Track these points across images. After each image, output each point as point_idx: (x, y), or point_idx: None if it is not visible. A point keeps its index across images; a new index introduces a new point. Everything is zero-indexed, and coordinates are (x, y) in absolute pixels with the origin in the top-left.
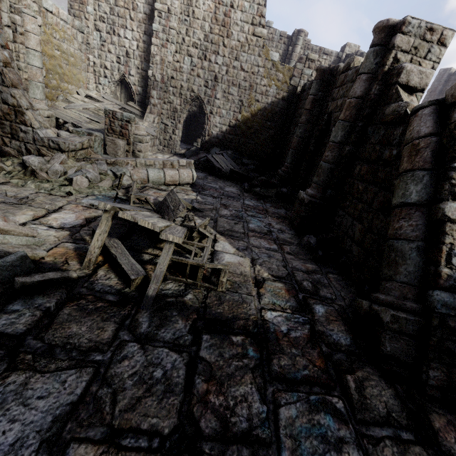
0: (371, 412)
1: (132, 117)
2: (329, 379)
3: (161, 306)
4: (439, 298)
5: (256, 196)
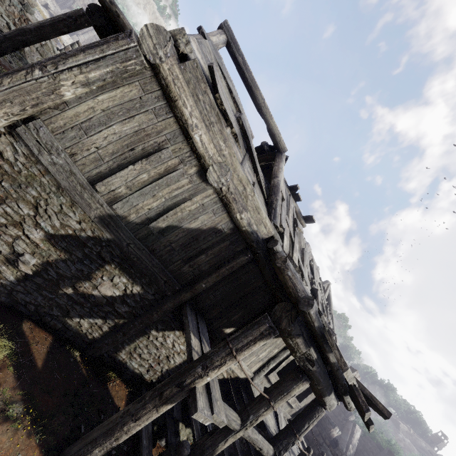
0: None
1: None
2: None
3: None
4: None
5: None
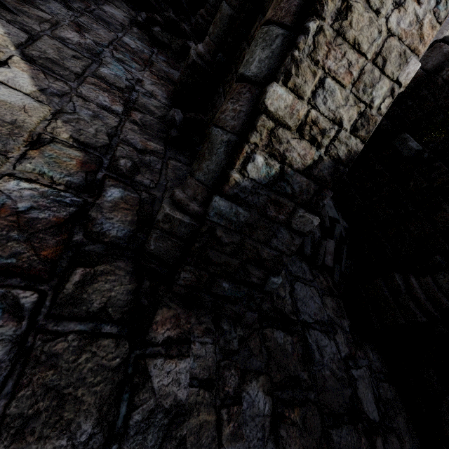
0: (78, 307)
1: None
2: (45, 271)
3: None
4: (215, 206)
5: (153, 39)
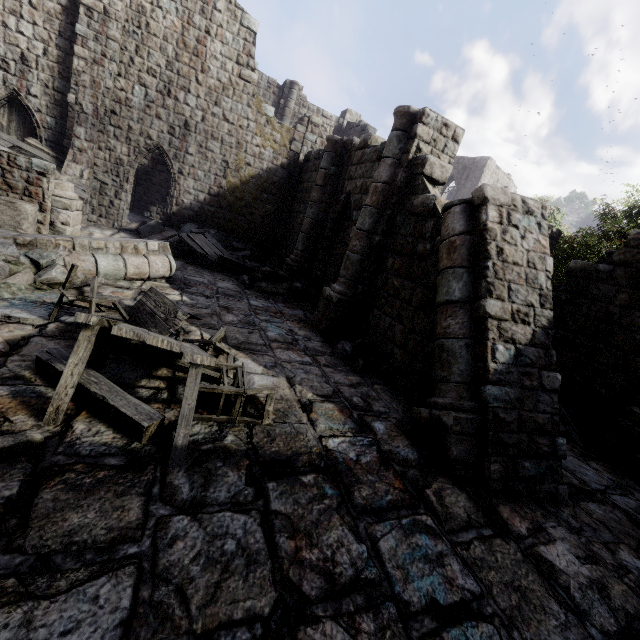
0: (456, 519)
1: (50, 168)
2: (412, 498)
3: (197, 458)
4: (490, 393)
5: (262, 293)
